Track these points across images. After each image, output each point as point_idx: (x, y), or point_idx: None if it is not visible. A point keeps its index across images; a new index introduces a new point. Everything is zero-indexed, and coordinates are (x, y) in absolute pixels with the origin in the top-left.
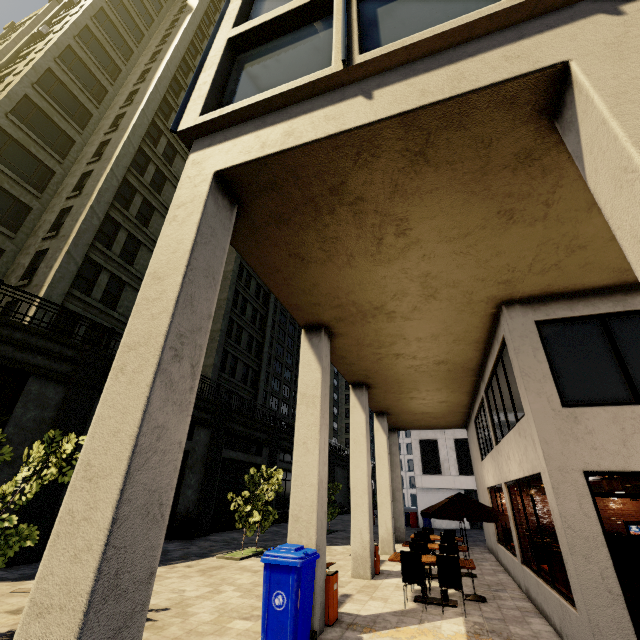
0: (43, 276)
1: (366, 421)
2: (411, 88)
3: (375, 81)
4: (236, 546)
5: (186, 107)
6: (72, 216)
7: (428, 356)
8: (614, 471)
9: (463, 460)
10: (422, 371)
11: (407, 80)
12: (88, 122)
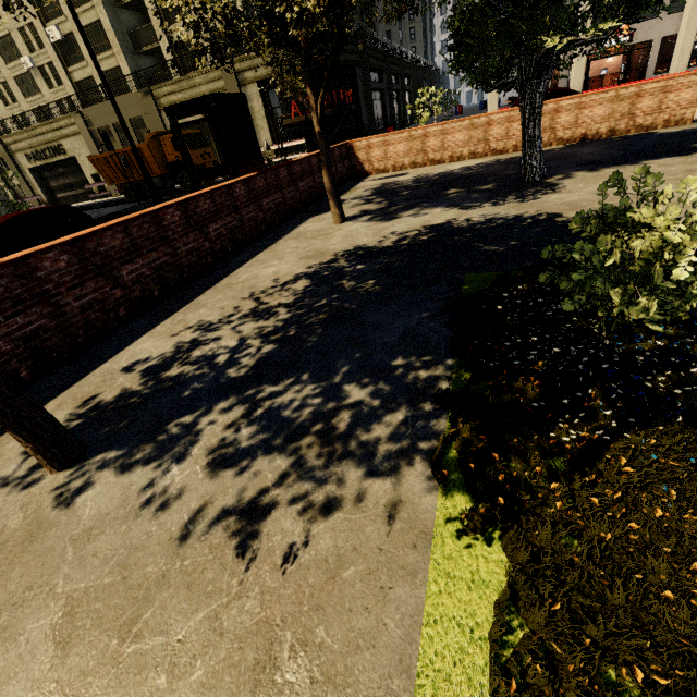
0: None
1: None
2: None
3: None
4: None
5: None
6: None
7: None
8: None
9: None
10: None
11: None
12: None
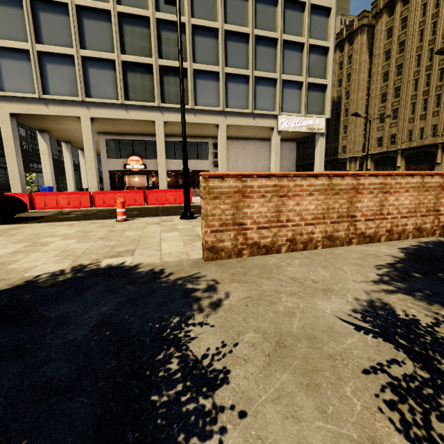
0: None
1: (70, 155)
2: (56, 109)
3: (48, 102)
4: None
5: None
6: None
7: None
8: (114, 170)
9: None
10: None
11: (55, 106)
12: None
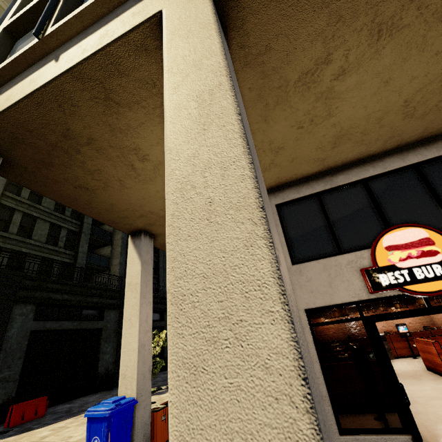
0: None
1: None
2: (79, 49)
3: (65, 47)
4: None
5: None
6: None
7: None
8: (325, 306)
9: None
10: None
11: (80, 43)
12: None
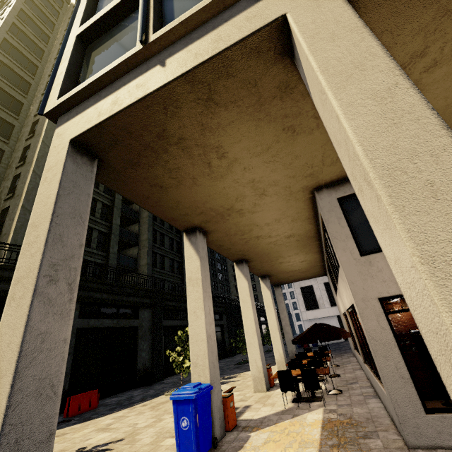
0: (9, 227)
1: (249, 285)
2: (189, 53)
3: (167, 52)
4: (180, 384)
5: (49, 94)
6: (21, 180)
7: (279, 234)
8: (399, 294)
9: (332, 296)
10: (279, 244)
11: (187, 47)
12: (21, 109)
